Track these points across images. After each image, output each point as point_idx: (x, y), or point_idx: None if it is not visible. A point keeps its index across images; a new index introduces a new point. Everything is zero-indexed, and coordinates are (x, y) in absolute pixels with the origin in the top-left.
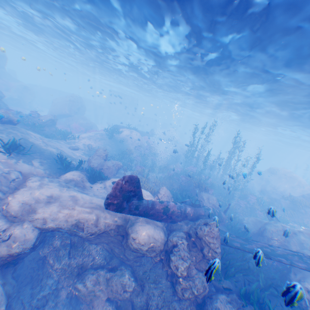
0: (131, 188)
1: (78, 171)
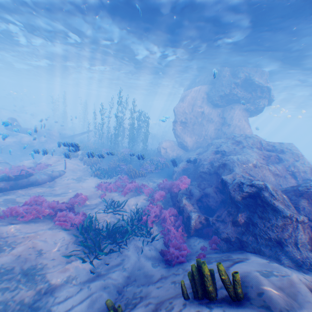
0: (14, 122)
1: None
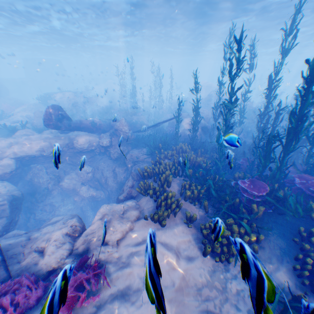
0: (59, 114)
1: (25, 129)
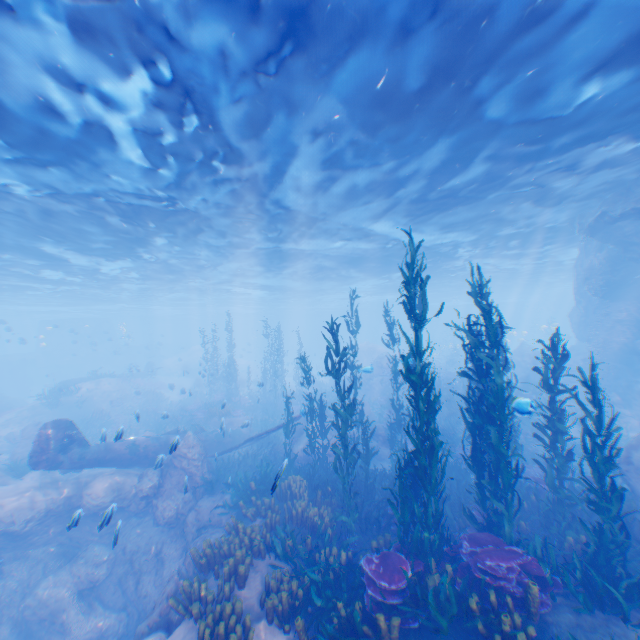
0: (65, 435)
1: None
